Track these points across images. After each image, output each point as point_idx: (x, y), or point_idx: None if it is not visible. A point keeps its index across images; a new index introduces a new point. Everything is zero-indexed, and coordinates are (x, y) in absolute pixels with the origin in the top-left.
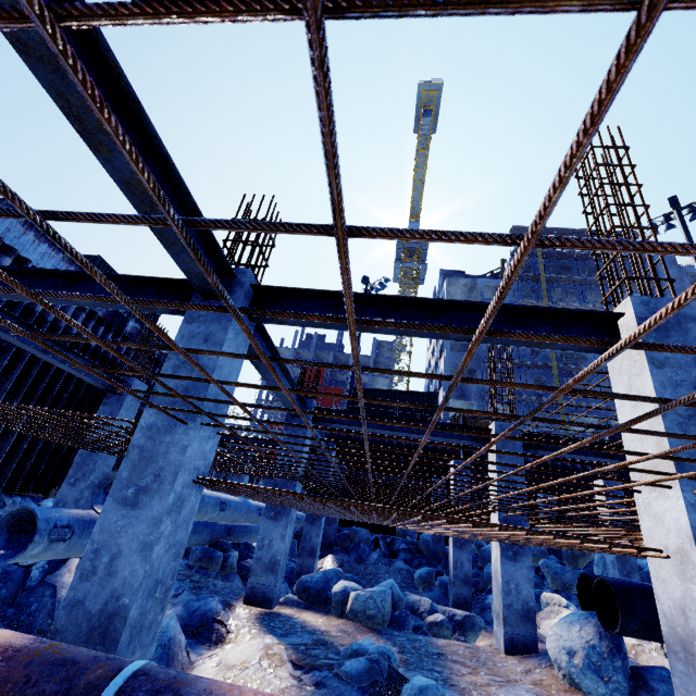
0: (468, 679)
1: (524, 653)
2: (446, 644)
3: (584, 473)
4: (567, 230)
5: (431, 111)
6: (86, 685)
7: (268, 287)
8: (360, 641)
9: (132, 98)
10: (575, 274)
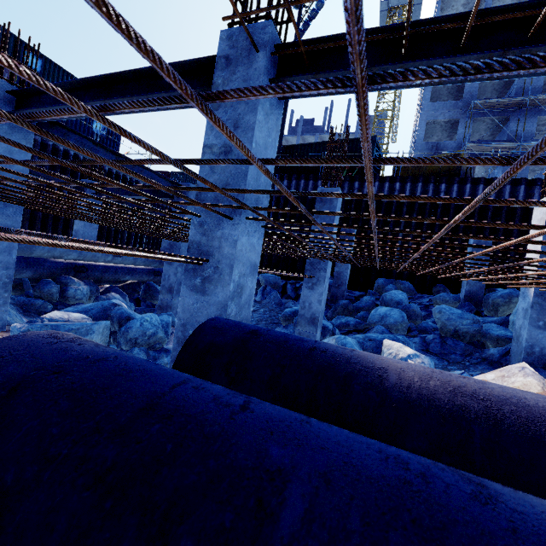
0: None
1: None
2: None
3: None
4: None
5: None
6: None
7: None
8: None
9: None
10: None
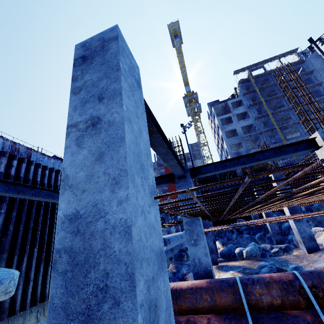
0: (300, 264)
1: (315, 251)
2: (285, 257)
3: (323, 195)
4: (260, 62)
5: (177, 35)
6: (232, 282)
7: (194, 167)
8: (260, 263)
9: (170, 146)
10: (271, 81)
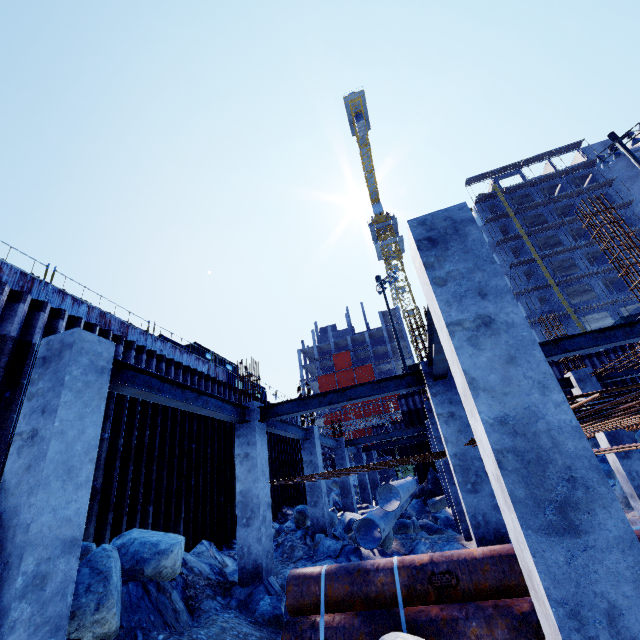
0: None
1: None
2: None
3: None
4: (514, 164)
5: (361, 115)
6: None
7: None
8: None
9: None
10: (537, 198)
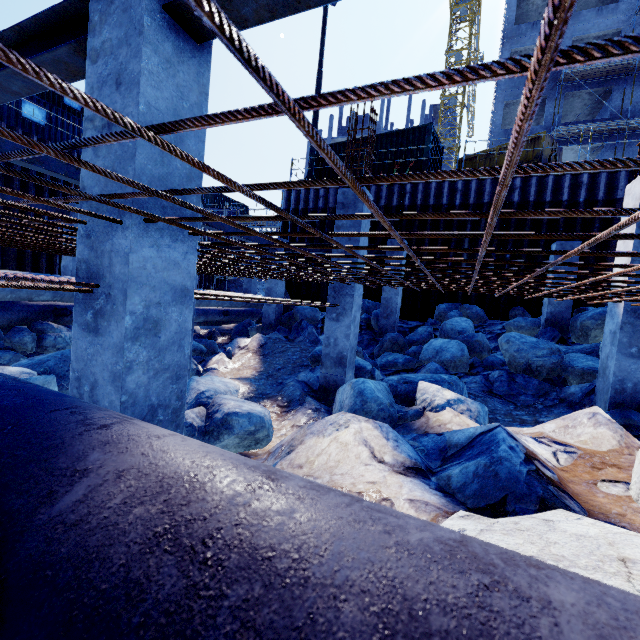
0: None
1: None
2: None
3: None
4: None
5: None
6: None
7: None
8: None
9: None
10: None
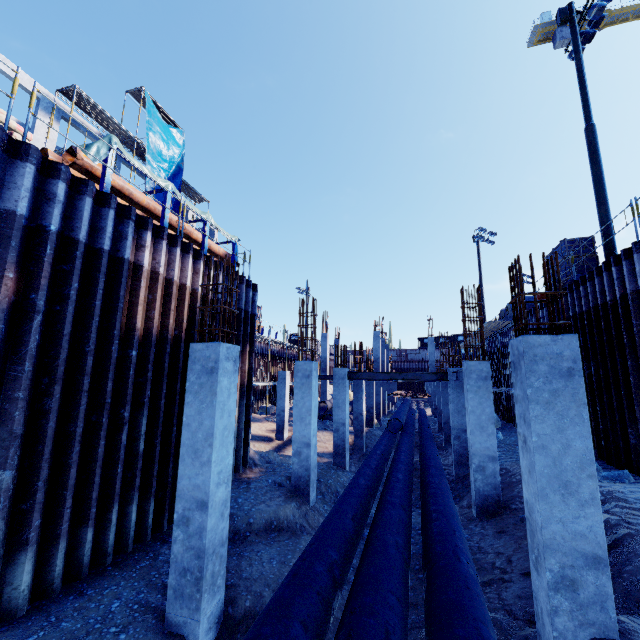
0: None
1: None
2: None
3: None
4: None
5: (554, 35)
6: None
7: None
8: None
9: None
10: None
